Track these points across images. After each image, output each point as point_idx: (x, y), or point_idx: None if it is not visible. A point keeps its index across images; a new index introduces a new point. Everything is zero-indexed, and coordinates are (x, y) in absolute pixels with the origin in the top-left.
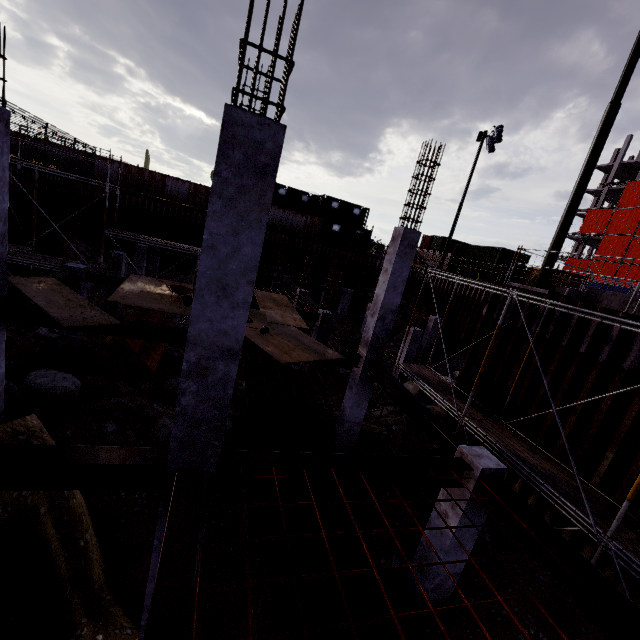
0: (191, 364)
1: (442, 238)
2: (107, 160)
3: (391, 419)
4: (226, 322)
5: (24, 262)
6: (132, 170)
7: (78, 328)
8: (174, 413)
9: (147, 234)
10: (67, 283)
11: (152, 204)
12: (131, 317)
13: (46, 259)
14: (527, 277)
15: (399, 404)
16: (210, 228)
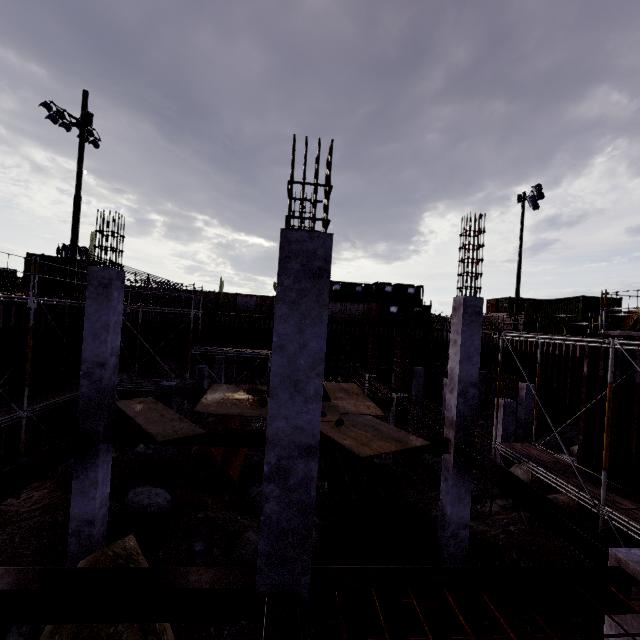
0: (272, 466)
1: (508, 299)
2: (191, 292)
3: (505, 517)
4: (301, 417)
5: (128, 387)
6: (210, 295)
7: (170, 441)
8: (258, 525)
9: (224, 346)
10: (161, 400)
11: (227, 320)
12: (213, 425)
13: (145, 381)
14: (626, 322)
15: (510, 495)
16: (278, 330)
